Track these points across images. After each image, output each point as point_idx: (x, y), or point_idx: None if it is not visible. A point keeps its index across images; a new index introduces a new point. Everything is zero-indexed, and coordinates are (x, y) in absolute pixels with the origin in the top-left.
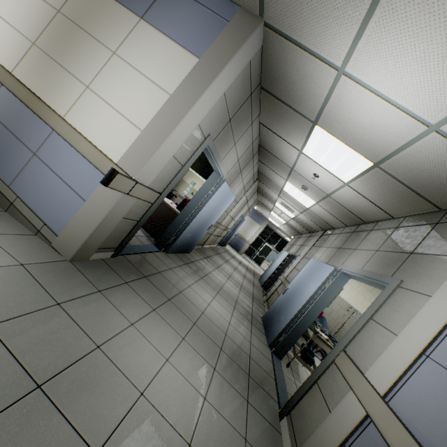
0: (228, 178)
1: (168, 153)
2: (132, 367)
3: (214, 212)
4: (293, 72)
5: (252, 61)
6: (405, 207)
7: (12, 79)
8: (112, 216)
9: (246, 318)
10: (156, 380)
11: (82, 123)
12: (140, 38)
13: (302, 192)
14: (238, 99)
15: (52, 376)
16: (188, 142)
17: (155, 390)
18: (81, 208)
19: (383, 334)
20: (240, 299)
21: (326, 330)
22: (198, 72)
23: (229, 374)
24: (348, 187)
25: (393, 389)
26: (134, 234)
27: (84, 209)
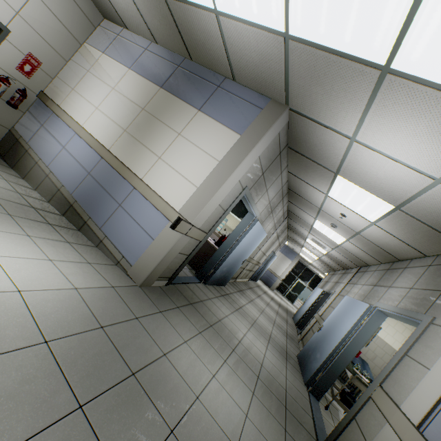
0: (261, 217)
1: (216, 203)
2: (188, 375)
3: (248, 248)
4: (314, 138)
5: (280, 132)
6: (434, 246)
7: (109, 155)
8: (172, 252)
9: (281, 353)
10: (206, 389)
11: (154, 182)
12: (197, 123)
13: (331, 229)
14: (269, 158)
15: (139, 369)
16: (231, 193)
17: (206, 397)
18: (150, 245)
19: (417, 369)
20: (274, 334)
21: (369, 376)
22: (240, 144)
23: (266, 401)
24: (375, 226)
25: (427, 420)
26: (184, 266)
27: (152, 246)
